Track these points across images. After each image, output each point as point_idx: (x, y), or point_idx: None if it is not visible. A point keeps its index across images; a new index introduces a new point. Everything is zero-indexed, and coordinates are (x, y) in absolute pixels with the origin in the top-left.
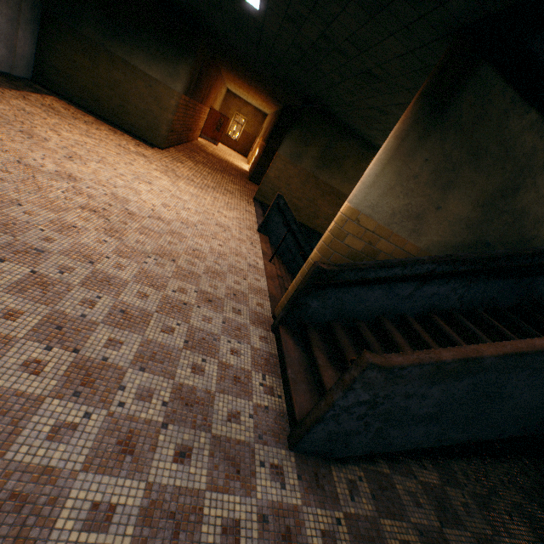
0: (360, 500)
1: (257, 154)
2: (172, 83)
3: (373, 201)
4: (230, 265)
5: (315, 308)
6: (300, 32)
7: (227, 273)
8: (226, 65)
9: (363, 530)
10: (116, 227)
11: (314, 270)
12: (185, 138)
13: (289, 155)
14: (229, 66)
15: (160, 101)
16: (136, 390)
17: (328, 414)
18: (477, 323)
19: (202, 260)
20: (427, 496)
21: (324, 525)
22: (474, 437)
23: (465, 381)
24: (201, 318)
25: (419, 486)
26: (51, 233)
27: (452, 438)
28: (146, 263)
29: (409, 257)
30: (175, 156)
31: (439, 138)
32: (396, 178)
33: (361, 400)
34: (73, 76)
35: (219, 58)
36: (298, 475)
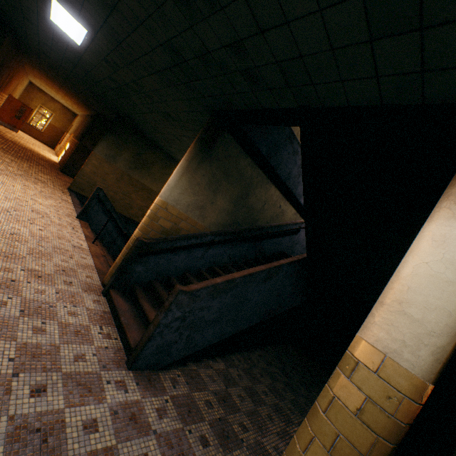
0: (180, 386)
1: (68, 148)
2: None
3: (176, 196)
4: (55, 247)
5: (140, 272)
6: (117, 73)
7: (53, 253)
8: (34, 63)
9: (183, 401)
10: None
11: (138, 243)
12: None
13: (105, 156)
14: (37, 65)
15: None
16: None
17: (156, 332)
18: (238, 269)
19: (24, 243)
20: (219, 375)
21: (158, 405)
22: (238, 328)
23: (229, 293)
24: (33, 291)
25: (214, 371)
26: None
27: (228, 332)
28: None
29: (199, 232)
30: None
31: (209, 164)
32: (188, 184)
33: (176, 317)
34: None
35: (26, 55)
36: (137, 383)
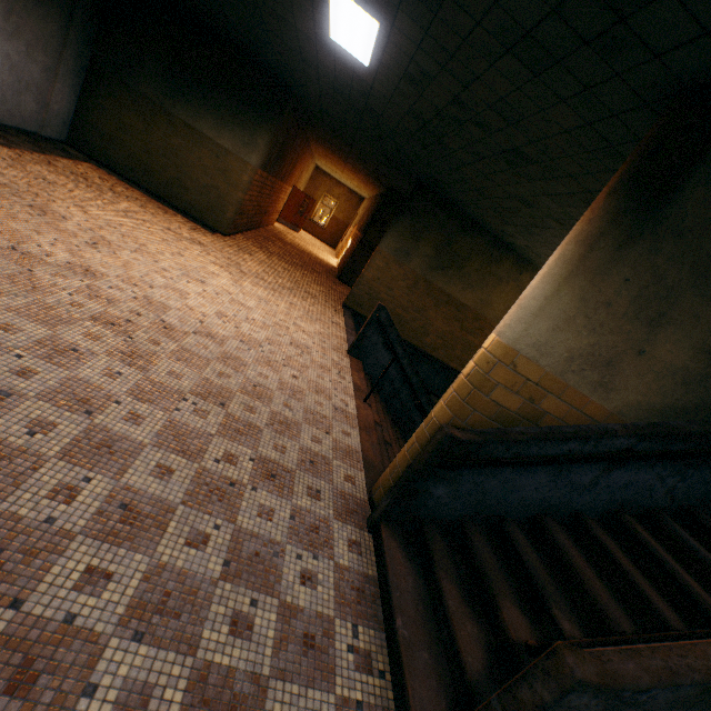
0: None
1: (349, 246)
2: (246, 154)
3: (540, 336)
4: (307, 409)
5: (440, 498)
6: (423, 96)
7: (302, 423)
8: (317, 136)
9: None
10: (141, 349)
11: (443, 440)
12: (258, 222)
13: (393, 252)
14: (320, 138)
15: (228, 176)
16: (117, 692)
17: None
18: (699, 534)
19: (266, 402)
20: None
21: None
22: None
23: None
24: (255, 510)
25: None
26: (33, 361)
27: None
28: (179, 411)
29: (590, 424)
30: (242, 245)
31: (649, 248)
32: (578, 305)
33: None
34: (120, 139)
35: (309, 127)
36: None
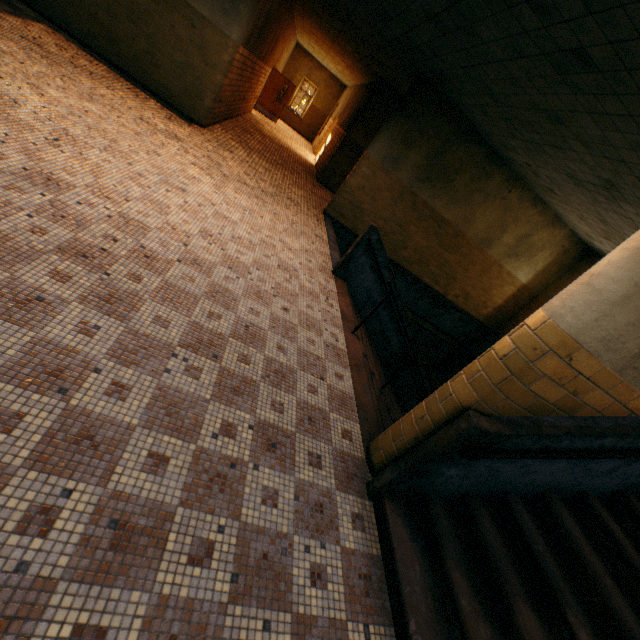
0: None
1: (328, 143)
2: (226, 26)
3: (613, 330)
4: (301, 351)
5: (449, 477)
6: None
7: (297, 369)
8: (305, 5)
9: None
10: (119, 289)
11: (469, 431)
12: (236, 110)
13: (382, 158)
14: (308, 8)
15: (206, 52)
16: None
17: None
18: None
19: (260, 347)
20: None
21: None
22: None
23: None
24: (259, 496)
25: None
26: None
27: None
28: (168, 372)
29: (628, 417)
30: (221, 140)
31: None
32: None
33: None
34: None
35: None
36: None
